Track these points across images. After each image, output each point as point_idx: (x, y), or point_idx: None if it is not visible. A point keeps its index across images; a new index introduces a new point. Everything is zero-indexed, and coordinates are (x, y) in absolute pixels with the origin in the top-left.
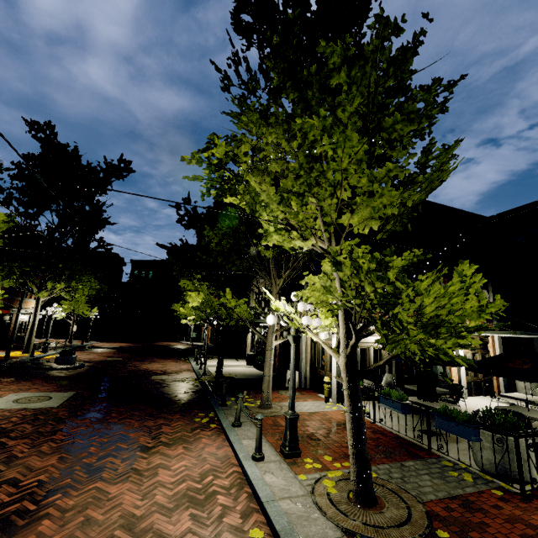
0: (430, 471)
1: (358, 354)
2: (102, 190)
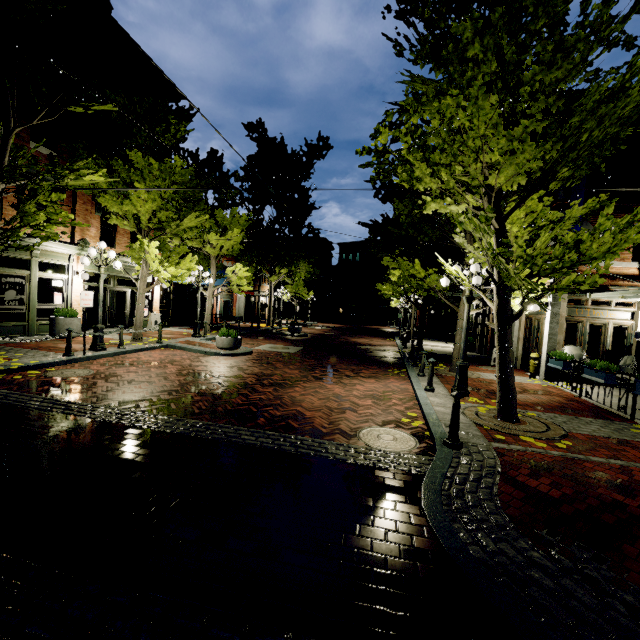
0: (608, 426)
1: (585, 331)
2: (306, 175)
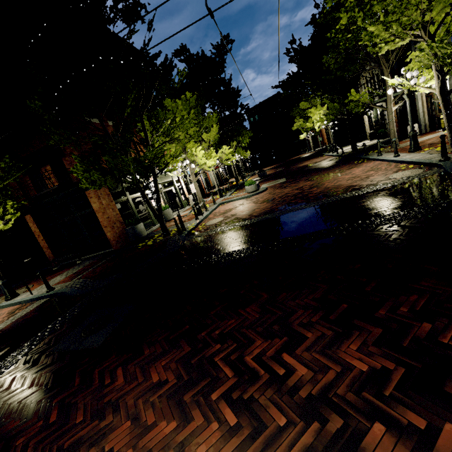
0: None
1: None
2: (221, 70)
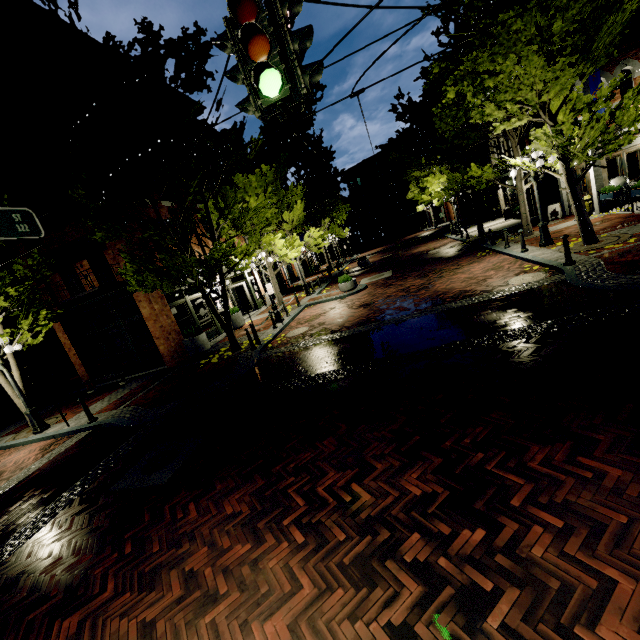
0: None
1: (624, 162)
2: (309, 124)
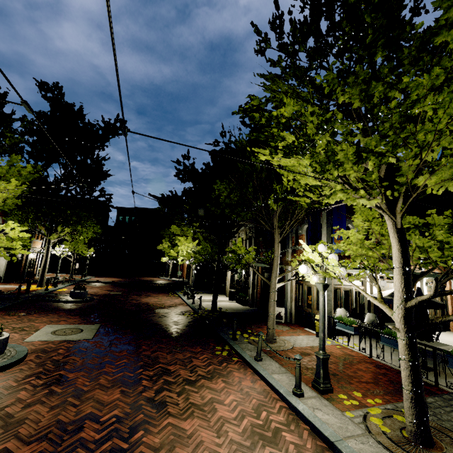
0: None
1: (343, 295)
2: (100, 146)
